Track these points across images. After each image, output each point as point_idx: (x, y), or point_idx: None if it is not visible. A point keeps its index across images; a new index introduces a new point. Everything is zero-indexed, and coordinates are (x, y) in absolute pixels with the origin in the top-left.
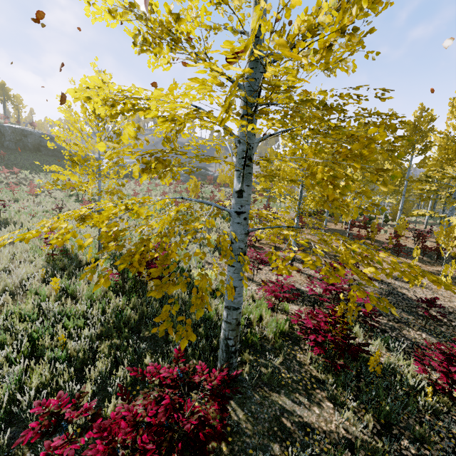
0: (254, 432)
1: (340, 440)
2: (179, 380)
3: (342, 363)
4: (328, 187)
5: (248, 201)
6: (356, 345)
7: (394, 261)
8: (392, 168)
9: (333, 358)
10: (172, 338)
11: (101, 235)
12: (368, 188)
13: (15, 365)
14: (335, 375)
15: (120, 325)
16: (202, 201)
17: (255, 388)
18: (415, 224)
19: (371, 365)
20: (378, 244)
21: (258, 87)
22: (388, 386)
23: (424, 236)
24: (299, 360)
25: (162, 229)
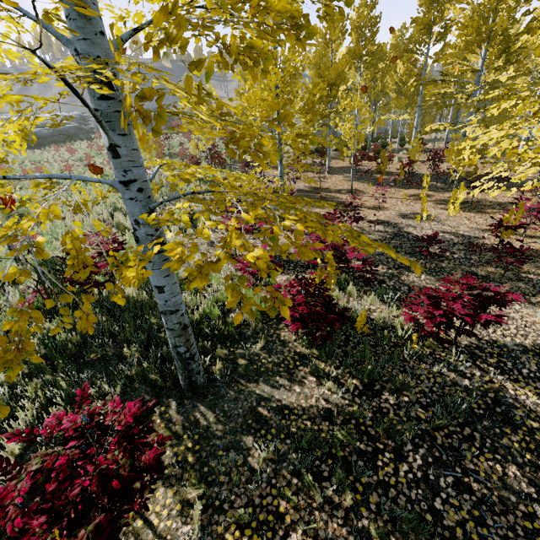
0: (225, 432)
1: (320, 413)
2: (84, 428)
3: (321, 336)
4: (137, 123)
5: (134, 162)
6: (336, 313)
7: (298, 230)
8: (406, 69)
9: (315, 330)
10: (127, 353)
11: None
12: (384, 103)
13: None
14: (318, 348)
15: (54, 356)
16: (50, 175)
17: (230, 384)
18: (434, 143)
19: (358, 326)
20: (390, 177)
21: None
22: (377, 342)
23: (440, 157)
24: (283, 340)
25: None
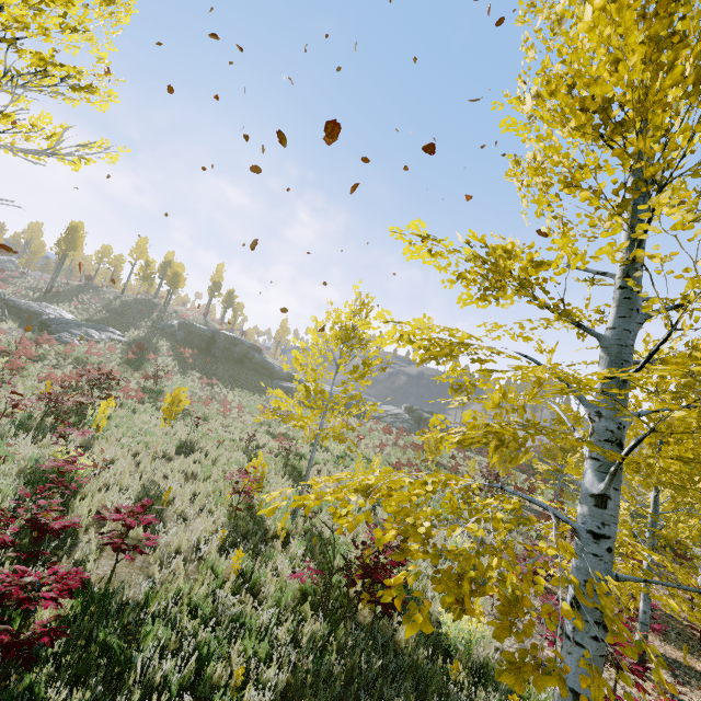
0: None
1: None
2: None
3: None
4: None
5: (615, 518)
6: None
7: None
8: None
9: None
10: None
11: (406, 529)
12: None
13: (171, 700)
14: None
15: (318, 684)
16: (532, 498)
17: None
18: None
19: None
20: None
21: (632, 341)
22: None
23: None
24: None
25: (499, 543)
